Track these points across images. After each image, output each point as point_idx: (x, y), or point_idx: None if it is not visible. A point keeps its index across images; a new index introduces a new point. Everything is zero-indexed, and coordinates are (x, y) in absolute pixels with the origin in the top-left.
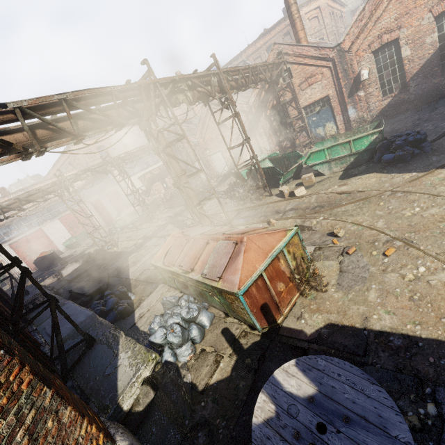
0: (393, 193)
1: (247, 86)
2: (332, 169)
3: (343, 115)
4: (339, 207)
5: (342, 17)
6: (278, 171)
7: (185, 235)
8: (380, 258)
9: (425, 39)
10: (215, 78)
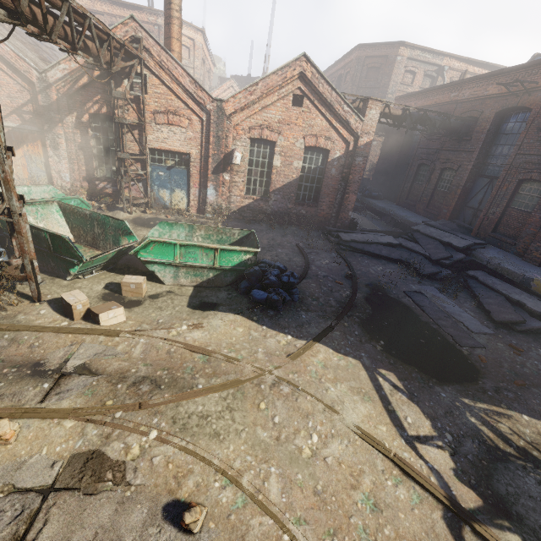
0: (277, 382)
1: (46, 32)
2: (179, 278)
3: (201, 190)
4: (192, 398)
5: (210, 75)
6: (73, 250)
7: None
8: None
9: (294, 161)
10: None
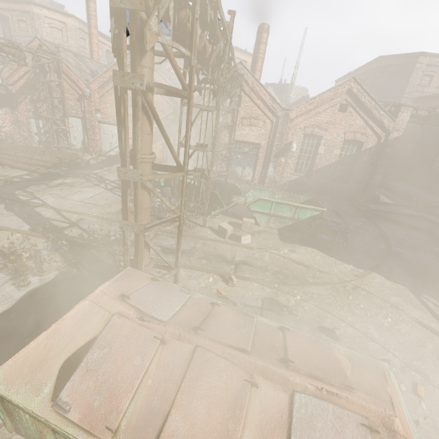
0: (355, 287)
1: None
2: (269, 223)
3: (263, 168)
4: (309, 285)
5: None
6: (219, 200)
7: (141, 311)
8: (414, 398)
9: (334, 150)
10: (223, 43)
